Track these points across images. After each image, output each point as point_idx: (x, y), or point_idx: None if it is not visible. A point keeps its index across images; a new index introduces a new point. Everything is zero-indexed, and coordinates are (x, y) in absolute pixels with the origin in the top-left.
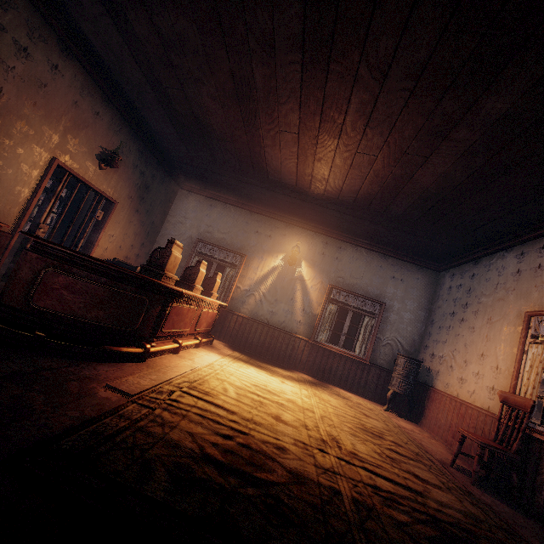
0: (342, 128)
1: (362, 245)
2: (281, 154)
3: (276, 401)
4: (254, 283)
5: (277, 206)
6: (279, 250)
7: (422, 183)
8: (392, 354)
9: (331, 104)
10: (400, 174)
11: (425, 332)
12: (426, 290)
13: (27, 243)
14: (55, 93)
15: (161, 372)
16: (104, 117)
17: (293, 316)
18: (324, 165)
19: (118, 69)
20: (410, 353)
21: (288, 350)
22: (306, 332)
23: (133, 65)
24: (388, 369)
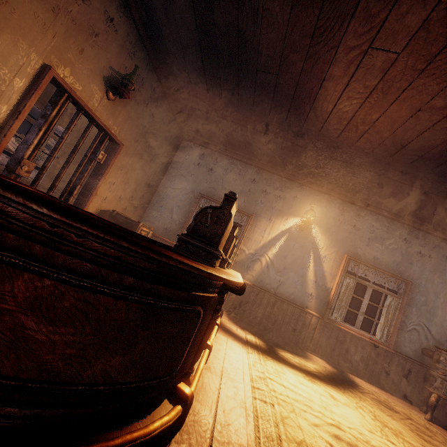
0: None
1: (385, 213)
2: (347, 90)
3: None
4: (260, 247)
5: (293, 164)
6: (289, 212)
7: None
8: (419, 342)
9: None
10: None
11: None
12: None
13: None
14: None
15: None
16: (119, 29)
17: (304, 288)
18: (409, 107)
19: None
20: (440, 342)
21: (297, 327)
22: (318, 307)
23: None
24: (415, 359)
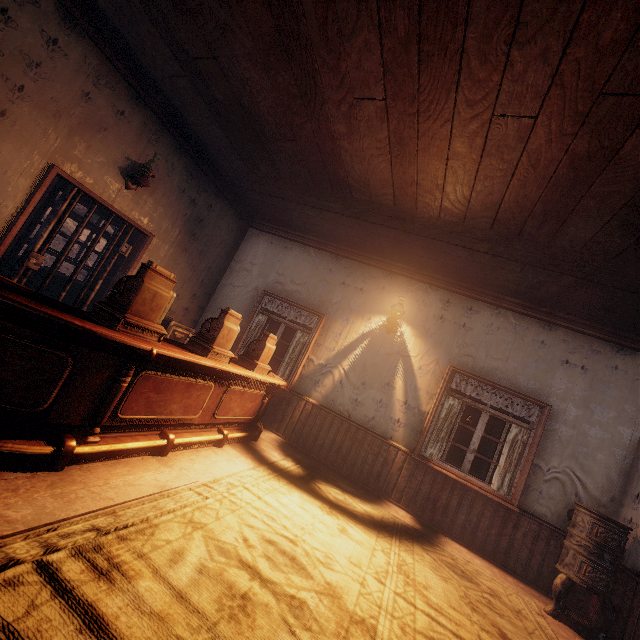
0: (460, 62)
1: (508, 305)
2: (364, 147)
3: (291, 594)
4: (333, 356)
5: (372, 246)
6: (373, 309)
7: (639, 165)
8: (563, 500)
9: (435, 5)
10: (587, 151)
11: (634, 468)
12: (633, 389)
13: (13, 277)
14: (54, 78)
15: (59, 500)
16: (133, 120)
17: (388, 411)
18: (433, 156)
19: (138, 43)
20: (601, 502)
21: (377, 465)
22: (407, 439)
23: (149, 30)
24: (556, 526)
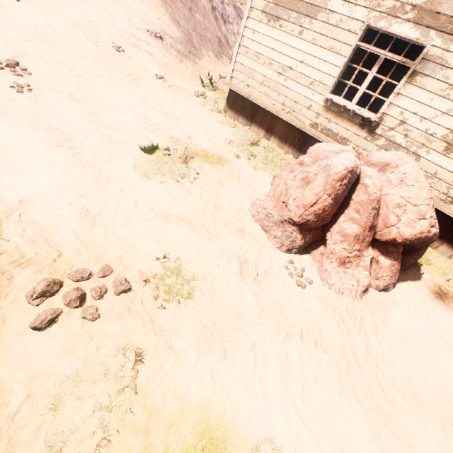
0: None
1: None
2: None
3: None
4: None
5: None
6: None
7: None
8: None
9: None
10: None
11: None
12: None
13: None
14: None
15: None
16: None
17: None
18: None
19: None
20: None
21: None
22: None
23: None
24: None
